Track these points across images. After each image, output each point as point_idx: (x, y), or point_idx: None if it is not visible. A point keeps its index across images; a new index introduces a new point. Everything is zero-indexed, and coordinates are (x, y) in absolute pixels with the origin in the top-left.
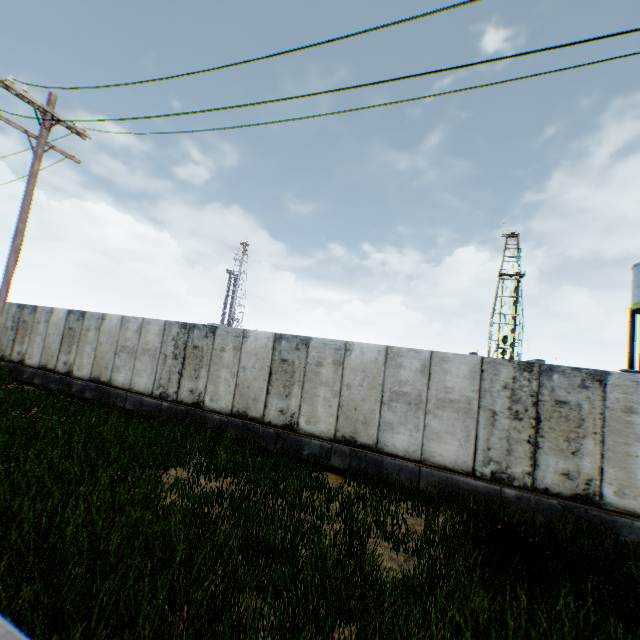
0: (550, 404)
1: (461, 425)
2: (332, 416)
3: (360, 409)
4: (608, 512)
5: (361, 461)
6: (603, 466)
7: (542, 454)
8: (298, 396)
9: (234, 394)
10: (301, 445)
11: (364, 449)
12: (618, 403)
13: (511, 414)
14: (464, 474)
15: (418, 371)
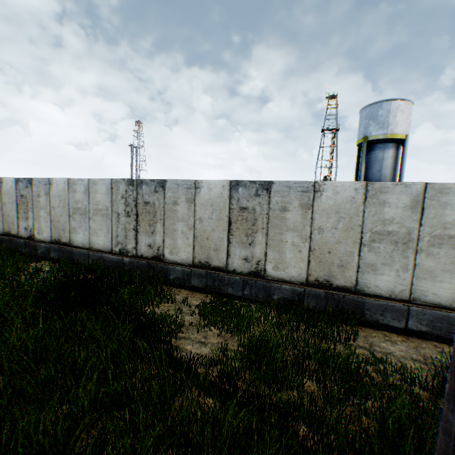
0: (142, 205)
1: (105, 224)
2: (49, 228)
3: (61, 221)
4: (166, 264)
5: (64, 253)
6: (165, 238)
7: (140, 236)
8: (32, 218)
9: (4, 221)
10: (37, 248)
11: (65, 245)
12: (171, 199)
13: (126, 214)
14: (108, 253)
15: (84, 193)
